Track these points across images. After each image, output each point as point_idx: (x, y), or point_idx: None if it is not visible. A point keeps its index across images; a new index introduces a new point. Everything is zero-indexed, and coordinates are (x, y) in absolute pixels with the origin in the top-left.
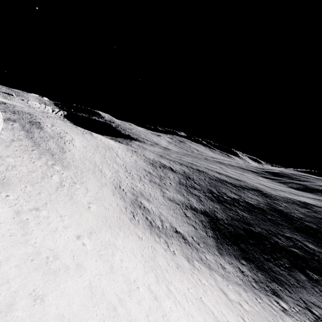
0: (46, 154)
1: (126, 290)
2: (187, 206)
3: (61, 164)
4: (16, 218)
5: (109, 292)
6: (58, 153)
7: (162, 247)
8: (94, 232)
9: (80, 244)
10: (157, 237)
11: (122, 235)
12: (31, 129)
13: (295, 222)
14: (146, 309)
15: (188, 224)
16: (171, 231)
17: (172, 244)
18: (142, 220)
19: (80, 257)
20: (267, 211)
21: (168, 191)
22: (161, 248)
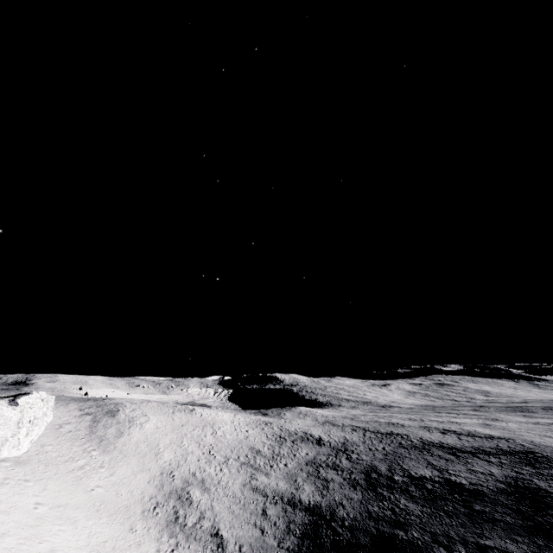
0: (94, 440)
1: (23, 536)
2: (282, 498)
3: (103, 449)
4: (1, 480)
5: (6, 528)
6: (112, 438)
7: (158, 546)
8: (65, 507)
9: (31, 506)
10: (167, 536)
11: (105, 520)
12: (102, 418)
13: (549, 512)
14: (20, 547)
15: (255, 525)
16: (206, 532)
17: (185, 549)
18: (166, 513)
19: (17, 510)
20: (488, 494)
21: (266, 477)
22: (155, 547)
